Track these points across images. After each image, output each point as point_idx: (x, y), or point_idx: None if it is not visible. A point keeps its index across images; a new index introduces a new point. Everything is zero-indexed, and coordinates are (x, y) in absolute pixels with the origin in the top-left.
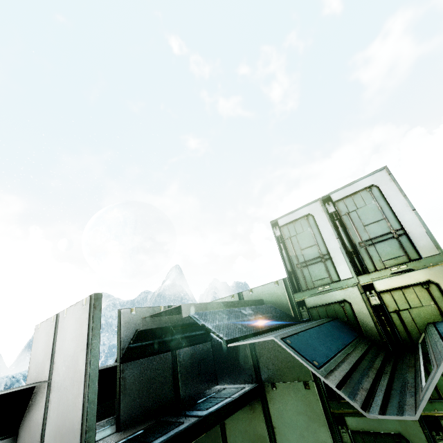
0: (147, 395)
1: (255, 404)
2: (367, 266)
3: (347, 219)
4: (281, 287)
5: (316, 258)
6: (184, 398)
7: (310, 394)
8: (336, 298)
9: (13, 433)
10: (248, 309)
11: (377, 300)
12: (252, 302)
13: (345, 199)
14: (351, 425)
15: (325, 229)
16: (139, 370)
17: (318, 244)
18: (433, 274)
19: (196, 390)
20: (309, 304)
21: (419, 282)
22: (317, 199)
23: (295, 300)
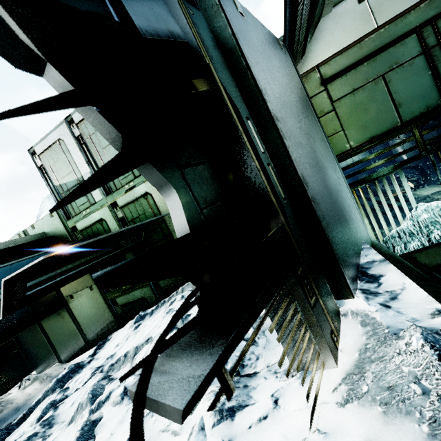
0: None
1: (63, 313)
2: (111, 186)
3: (90, 143)
4: (56, 218)
5: (76, 185)
6: None
7: (95, 293)
8: (96, 218)
9: None
10: (2, 251)
11: (121, 214)
12: (24, 239)
13: (85, 121)
14: (120, 302)
15: (76, 155)
16: None
17: (74, 171)
18: (148, 187)
19: (1, 325)
20: (80, 228)
21: (142, 195)
22: (62, 121)
23: (69, 226)
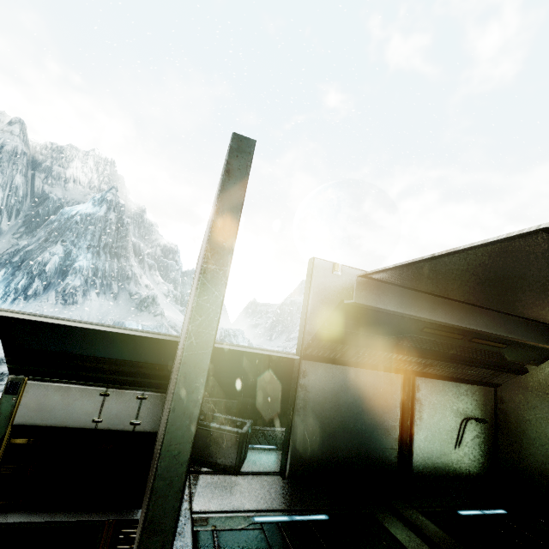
0: (343, 437)
1: None
2: None
3: None
4: None
5: None
6: (418, 475)
7: None
8: None
9: (162, 389)
10: None
11: None
12: None
13: None
14: None
15: None
16: (334, 385)
17: None
18: None
19: (447, 471)
20: None
21: None
22: None
23: None
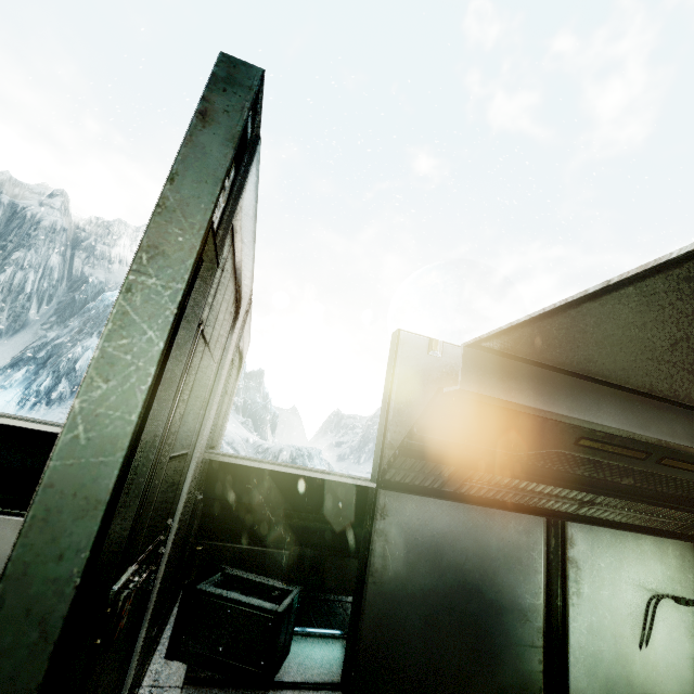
0: (449, 623)
1: None
2: None
3: None
4: None
5: None
6: None
7: None
8: None
9: None
10: None
11: None
12: None
13: None
14: None
15: None
16: (433, 532)
17: None
18: None
19: (630, 689)
20: None
21: None
22: None
23: None
